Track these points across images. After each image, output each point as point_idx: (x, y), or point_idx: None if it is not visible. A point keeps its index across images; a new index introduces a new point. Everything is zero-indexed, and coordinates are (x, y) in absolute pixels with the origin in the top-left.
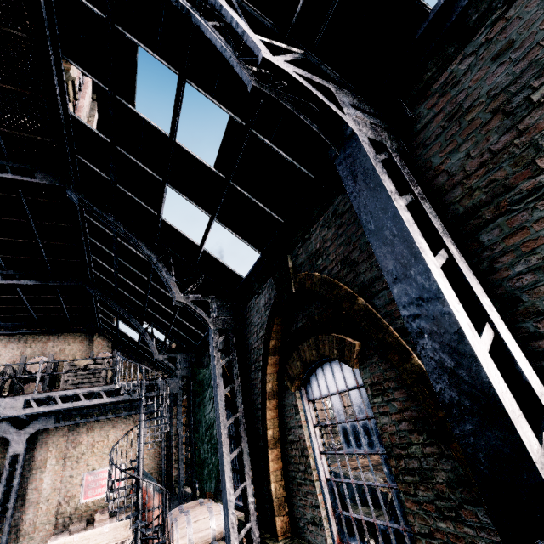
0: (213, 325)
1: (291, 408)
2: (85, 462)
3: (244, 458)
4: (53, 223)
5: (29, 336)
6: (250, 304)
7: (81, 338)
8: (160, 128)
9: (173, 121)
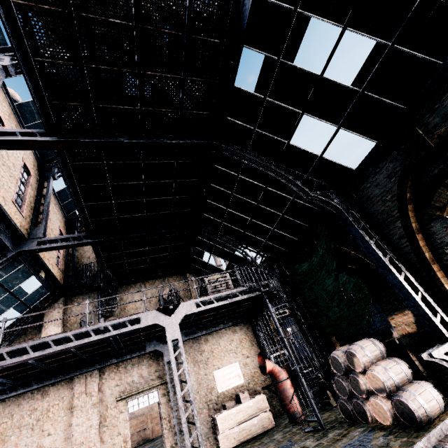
0: (340, 207)
1: (444, 229)
2: (211, 364)
3: (410, 278)
4: (187, 179)
5: (145, 282)
6: (364, 185)
7: (178, 279)
8: (311, 71)
9: (328, 60)
